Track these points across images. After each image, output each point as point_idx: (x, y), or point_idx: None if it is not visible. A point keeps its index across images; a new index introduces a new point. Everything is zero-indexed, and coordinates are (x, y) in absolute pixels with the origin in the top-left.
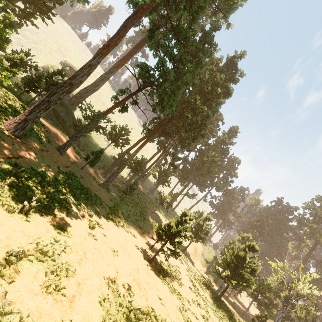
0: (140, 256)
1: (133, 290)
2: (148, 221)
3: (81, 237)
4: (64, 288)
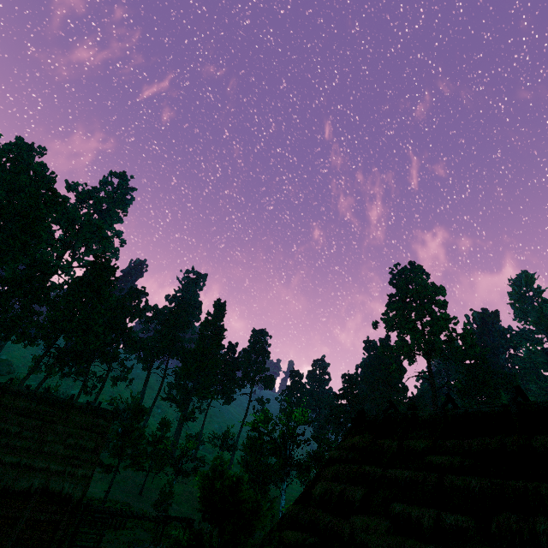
0: None
1: None
2: None
3: None
4: None
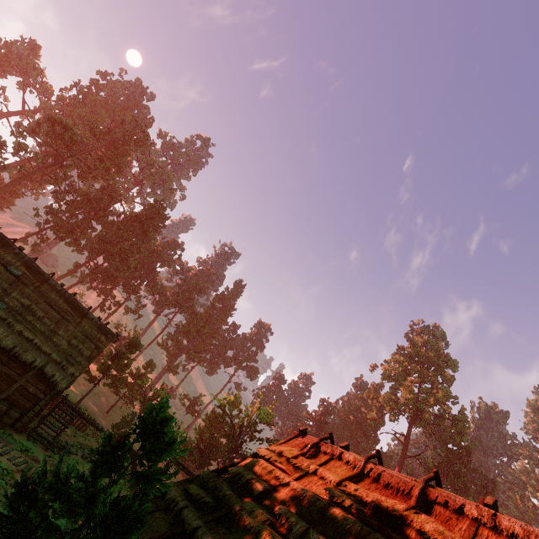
0: None
1: None
2: None
3: None
4: None
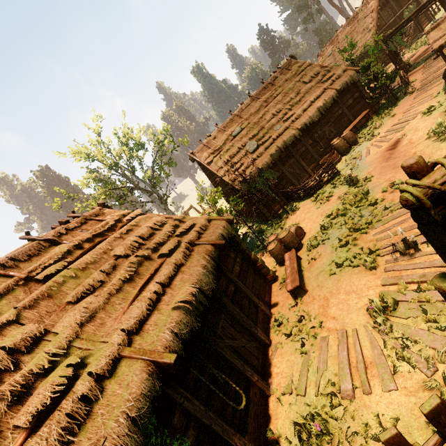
0: None
1: None
2: None
3: None
4: None
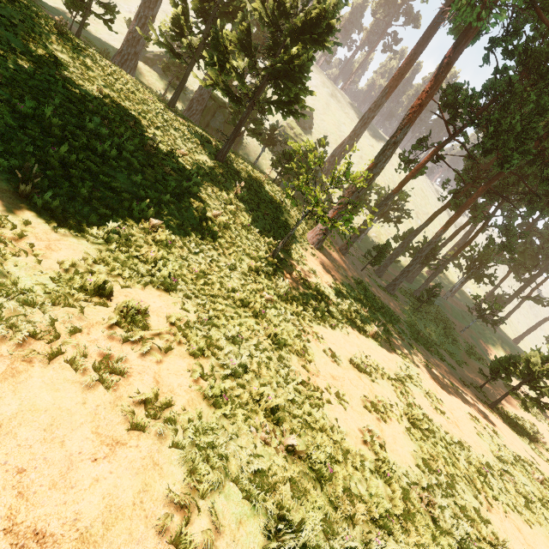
0: (475, 397)
1: (500, 434)
2: (460, 344)
3: (418, 365)
4: (444, 412)
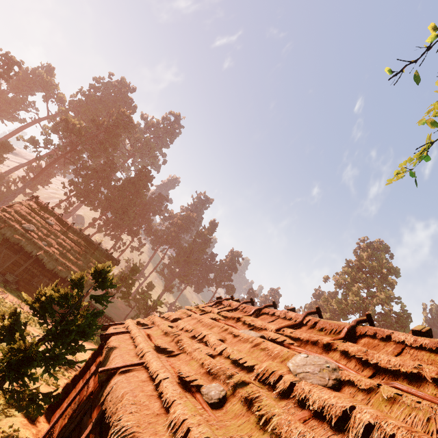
0: None
1: None
2: None
3: None
4: None
